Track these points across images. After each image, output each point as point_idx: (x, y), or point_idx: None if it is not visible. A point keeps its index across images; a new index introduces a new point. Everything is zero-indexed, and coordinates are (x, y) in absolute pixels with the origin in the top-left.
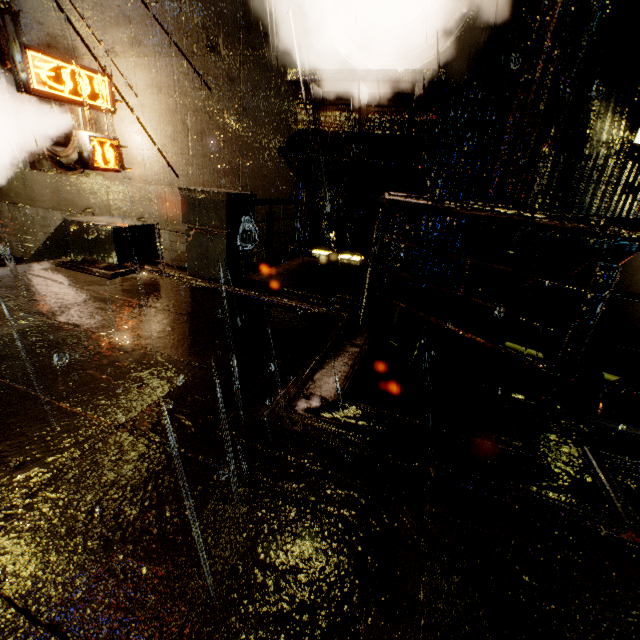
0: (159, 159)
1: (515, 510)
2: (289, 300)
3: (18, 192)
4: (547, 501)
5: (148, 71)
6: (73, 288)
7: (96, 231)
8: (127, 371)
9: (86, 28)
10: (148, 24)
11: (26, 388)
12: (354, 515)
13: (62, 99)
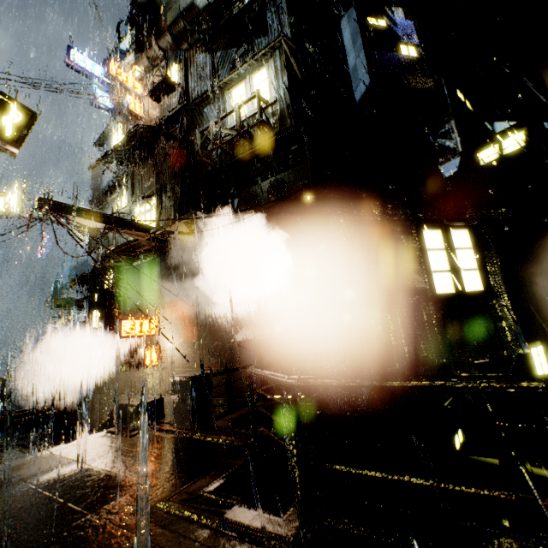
0: (180, 353)
1: (245, 541)
2: (222, 436)
3: (107, 386)
4: (260, 534)
5: (177, 312)
6: (108, 446)
7: (130, 408)
8: (109, 488)
9: (153, 299)
10: (178, 292)
11: (63, 499)
12: (165, 544)
13: (134, 336)
